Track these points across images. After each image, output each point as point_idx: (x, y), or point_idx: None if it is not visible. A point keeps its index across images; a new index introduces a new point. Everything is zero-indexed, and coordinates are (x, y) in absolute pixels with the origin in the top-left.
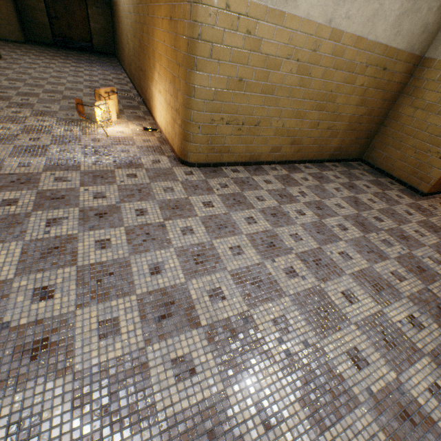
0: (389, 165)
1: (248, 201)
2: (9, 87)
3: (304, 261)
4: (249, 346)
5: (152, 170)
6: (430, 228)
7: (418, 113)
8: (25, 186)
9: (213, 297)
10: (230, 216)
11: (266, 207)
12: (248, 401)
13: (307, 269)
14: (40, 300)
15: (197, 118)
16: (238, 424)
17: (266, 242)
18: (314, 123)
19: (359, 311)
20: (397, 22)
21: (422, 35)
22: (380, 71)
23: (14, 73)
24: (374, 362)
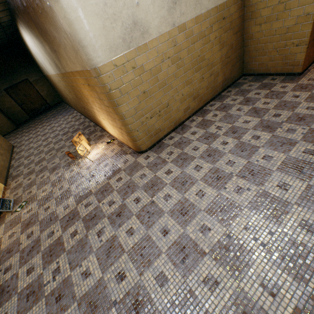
0: (265, 68)
1: (189, 155)
2: (29, 163)
3: (243, 177)
4: (239, 251)
5: (127, 168)
6: None
7: (263, 26)
8: (74, 220)
9: (203, 232)
10: (184, 172)
11: (201, 152)
12: (255, 285)
13: (248, 182)
14: (121, 280)
15: (133, 127)
16: (256, 301)
17: (214, 178)
18: (200, 79)
19: (294, 193)
20: None
21: None
22: (221, 22)
23: (25, 152)
24: None
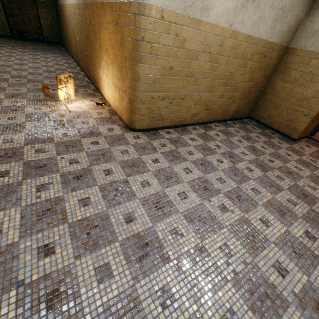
0: (270, 121)
1: (182, 155)
2: None
3: (230, 198)
4: (208, 271)
5: (109, 137)
6: (303, 164)
7: (287, 85)
8: (12, 159)
9: (174, 235)
10: (172, 168)
11: (196, 159)
12: (216, 315)
13: (233, 204)
14: (45, 256)
15: (141, 97)
16: None
17: (201, 187)
18: (220, 95)
19: (273, 232)
20: (272, 25)
21: (287, 33)
22: (262, 58)
23: None
24: (291, 270)
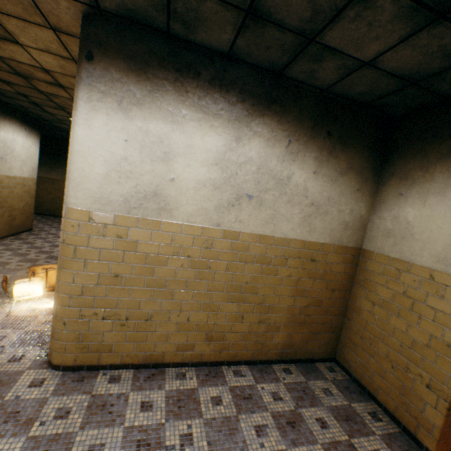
0: (368, 379)
1: None
2: None
3: None
4: None
5: None
6: None
7: (377, 309)
8: None
9: None
10: None
11: None
12: None
13: None
14: None
15: (62, 313)
16: None
17: None
18: (236, 316)
19: None
20: (305, 222)
21: (345, 230)
22: (307, 262)
23: (20, 243)
24: None
